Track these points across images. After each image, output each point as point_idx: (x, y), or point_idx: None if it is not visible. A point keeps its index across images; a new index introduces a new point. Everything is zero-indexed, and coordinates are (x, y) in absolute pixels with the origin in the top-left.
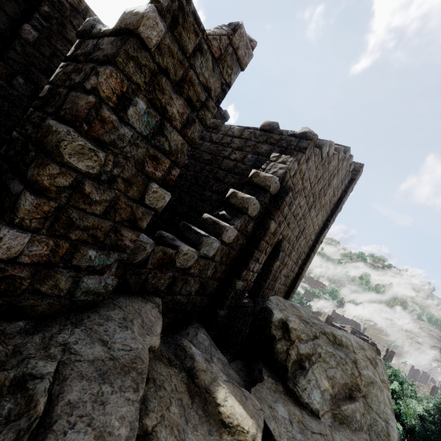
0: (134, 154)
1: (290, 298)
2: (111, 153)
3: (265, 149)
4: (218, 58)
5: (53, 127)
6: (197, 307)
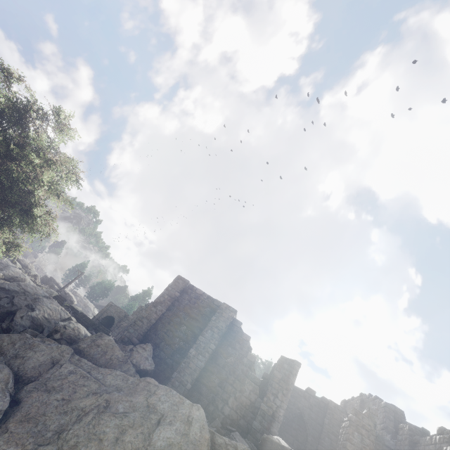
0: (359, 446)
1: None
2: (354, 446)
3: (445, 447)
4: (368, 416)
5: (344, 442)
6: None
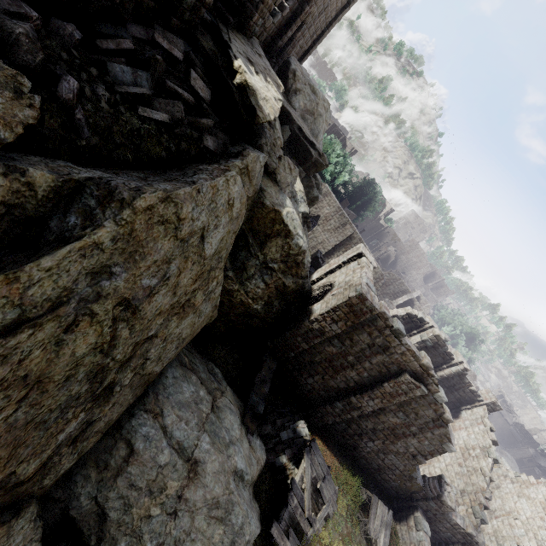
0: None
1: None
2: None
3: None
4: None
5: None
6: None
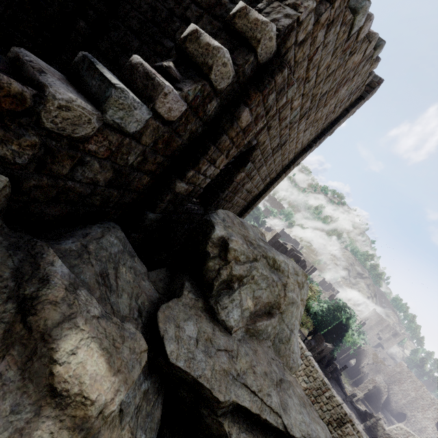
0: None
1: (247, 214)
2: None
3: None
4: None
5: None
6: (114, 203)
